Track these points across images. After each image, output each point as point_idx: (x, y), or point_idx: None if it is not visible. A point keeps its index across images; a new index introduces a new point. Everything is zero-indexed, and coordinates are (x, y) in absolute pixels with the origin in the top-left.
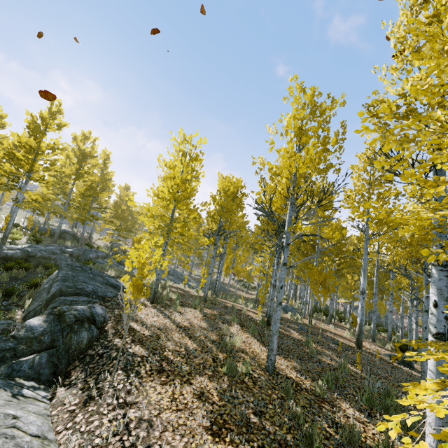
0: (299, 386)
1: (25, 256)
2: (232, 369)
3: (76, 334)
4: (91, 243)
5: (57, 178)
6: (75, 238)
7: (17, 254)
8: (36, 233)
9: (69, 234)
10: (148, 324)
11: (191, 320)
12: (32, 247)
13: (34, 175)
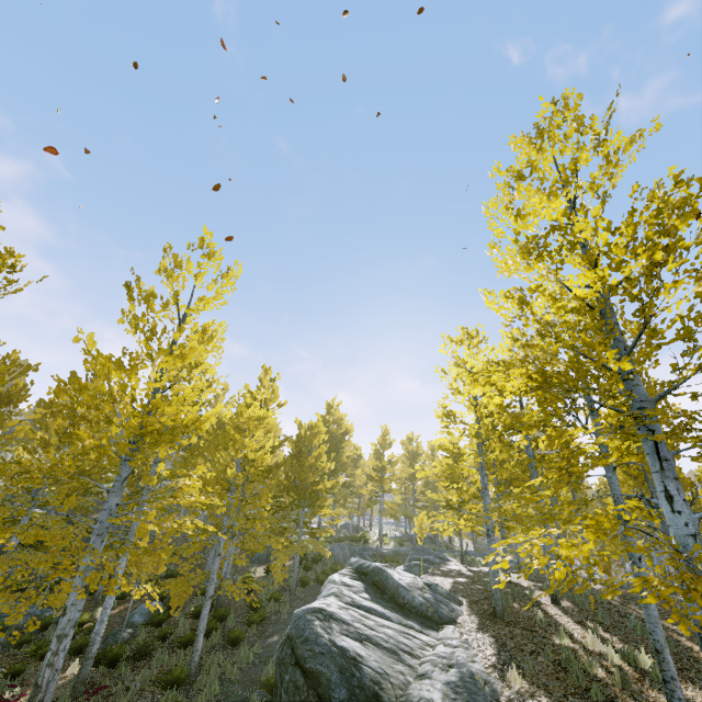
0: (521, 586)
1: (394, 554)
2: (479, 576)
3: (414, 569)
4: (452, 546)
5: (401, 483)
6: (433, 541)
7: (390, 553)
8: (399, 538)
9: (426, 538)
10: (451, 568)
11: (482, 569)
12: (398, 549)
13: (385, 487)
